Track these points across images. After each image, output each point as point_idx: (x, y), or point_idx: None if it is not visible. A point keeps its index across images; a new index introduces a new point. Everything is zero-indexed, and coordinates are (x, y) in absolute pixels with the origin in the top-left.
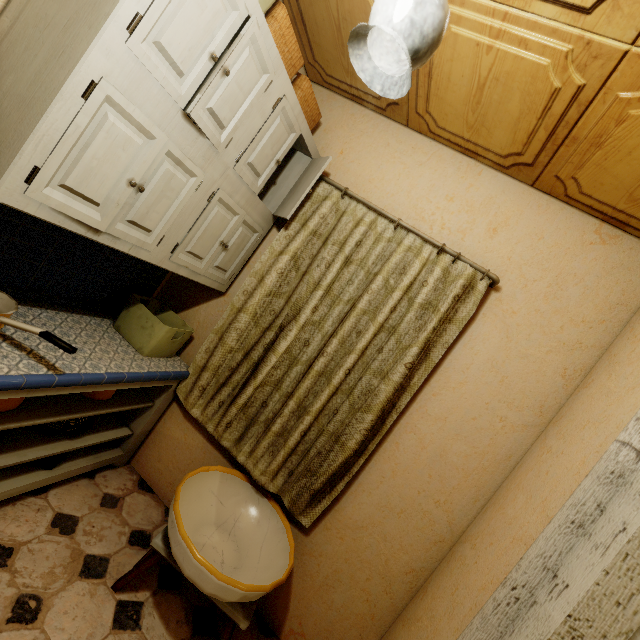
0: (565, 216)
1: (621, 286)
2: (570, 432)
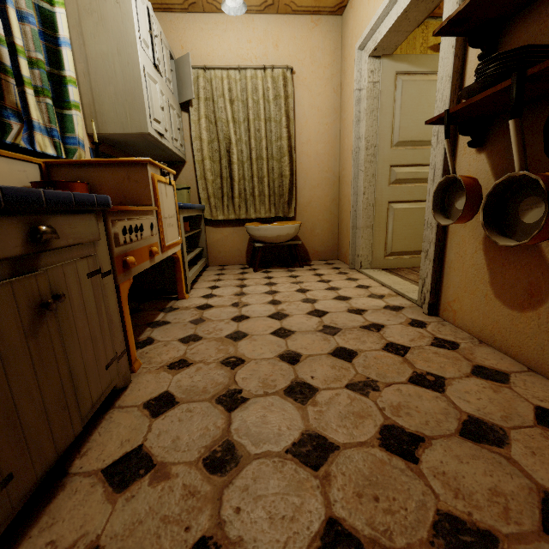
0: (297, 21)
1: (332, 41)
2: (346, 107)
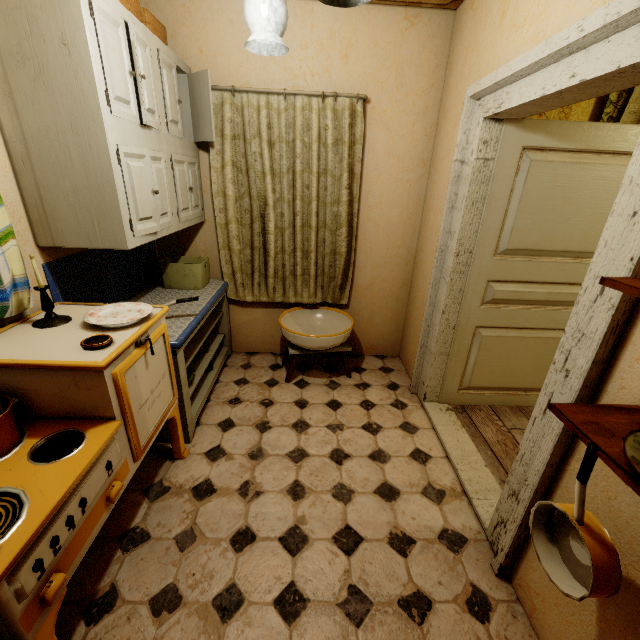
0: (383, 16)
1: (433, 53)
2: (439, 167)
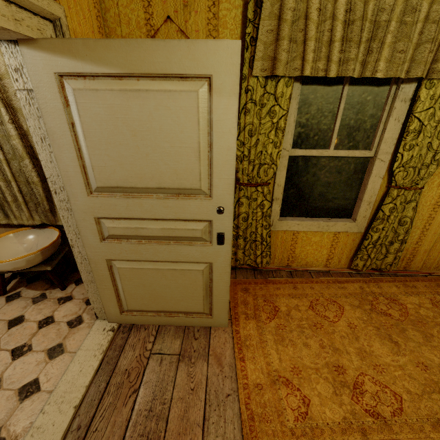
0: None
1: None
2: None
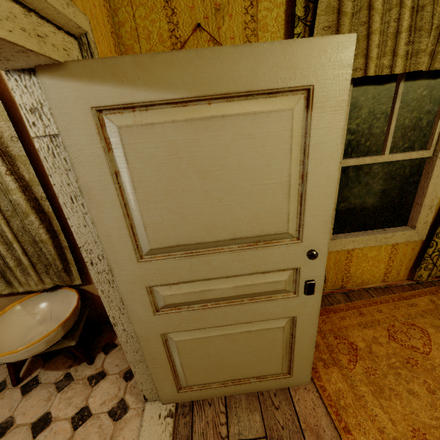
0: None
1: None
2: None
